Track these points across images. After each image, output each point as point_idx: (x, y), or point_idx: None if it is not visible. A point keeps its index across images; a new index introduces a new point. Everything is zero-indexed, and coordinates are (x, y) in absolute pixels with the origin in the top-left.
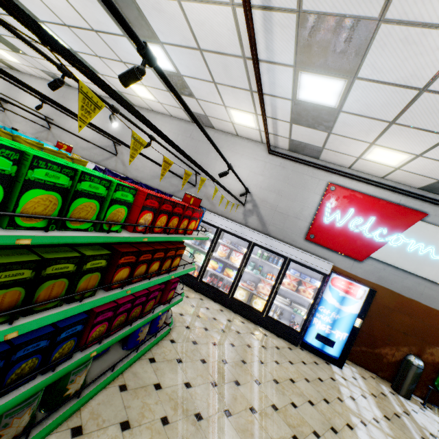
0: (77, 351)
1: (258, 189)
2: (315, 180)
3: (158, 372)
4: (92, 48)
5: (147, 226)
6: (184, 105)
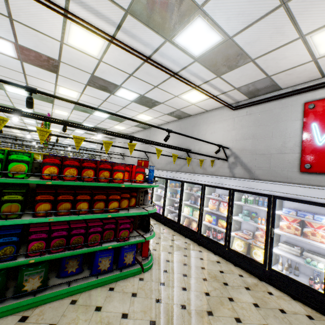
0: (24, 257)
1: (234, 142)
2: (287, 108)
3: (107, 299)
4: (112, 109)
5: (51, 174)
6: (76, 104)
